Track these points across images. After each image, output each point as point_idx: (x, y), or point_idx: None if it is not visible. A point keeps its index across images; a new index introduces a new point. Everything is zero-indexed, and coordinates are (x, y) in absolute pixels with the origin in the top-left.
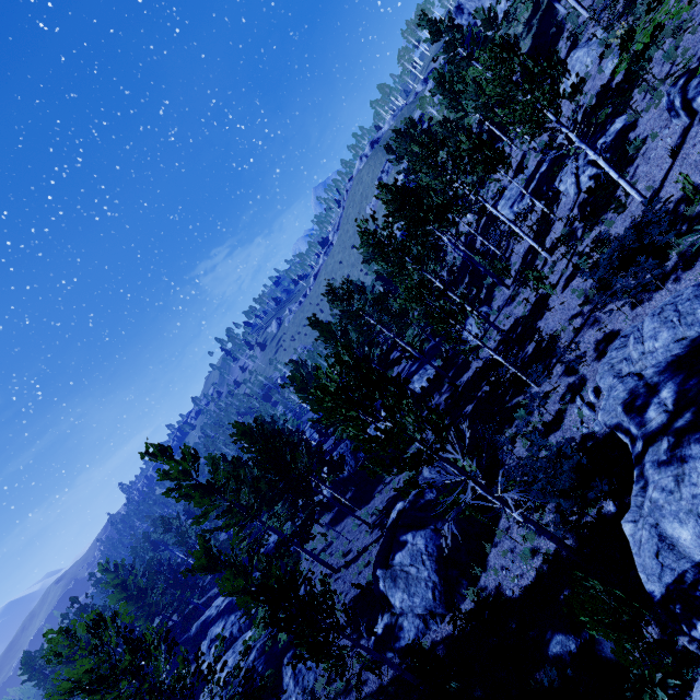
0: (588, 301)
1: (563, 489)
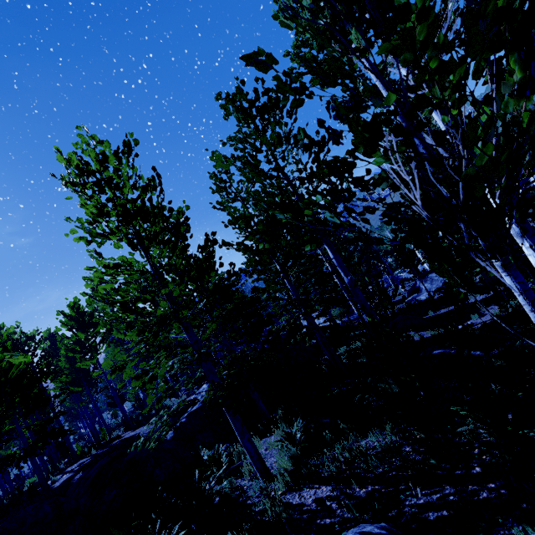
0: None
1: None
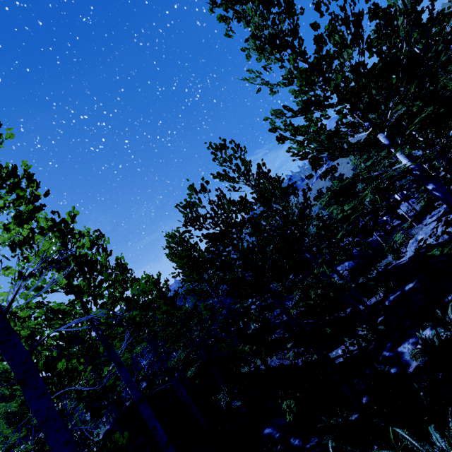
0: None
1: (399, 238)
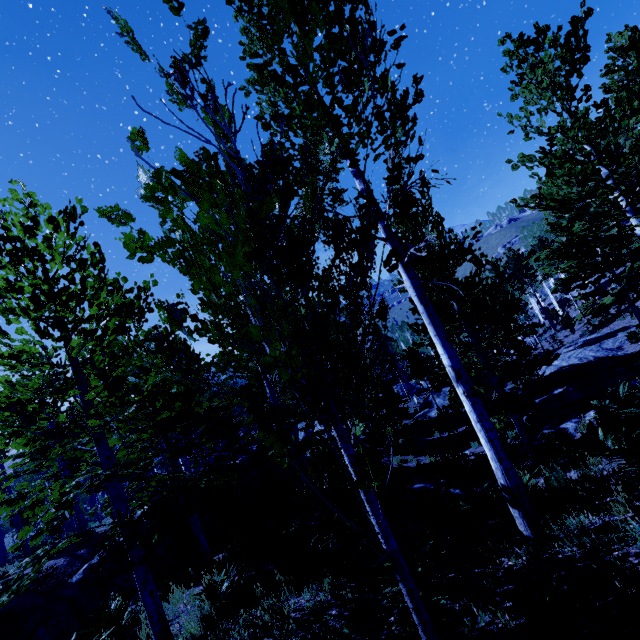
0: (585, 335)
1: None
